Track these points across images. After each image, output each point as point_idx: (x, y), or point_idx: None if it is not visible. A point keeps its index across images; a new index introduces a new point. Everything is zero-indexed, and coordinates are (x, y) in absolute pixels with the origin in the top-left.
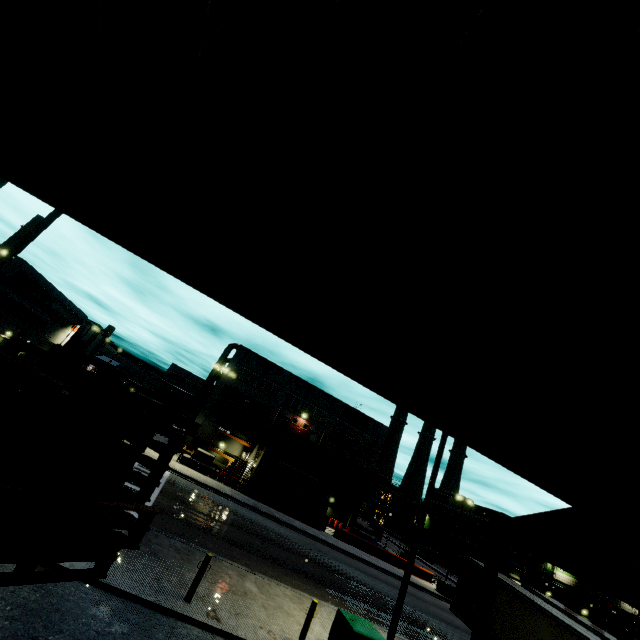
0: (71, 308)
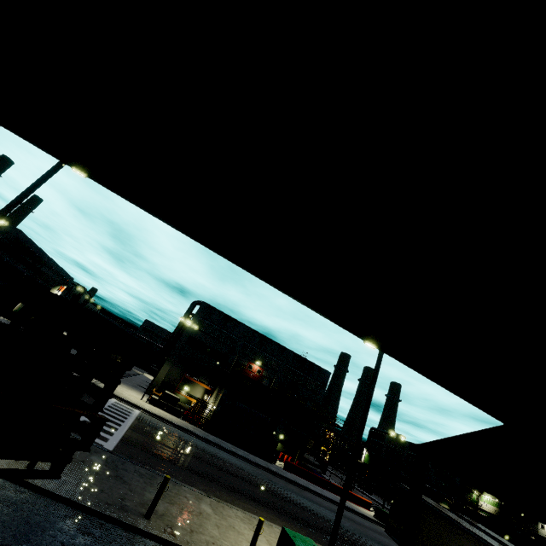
0: (59, 271)
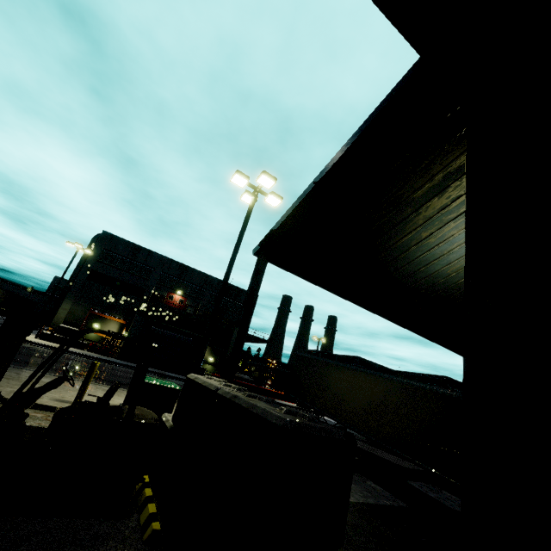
0: None
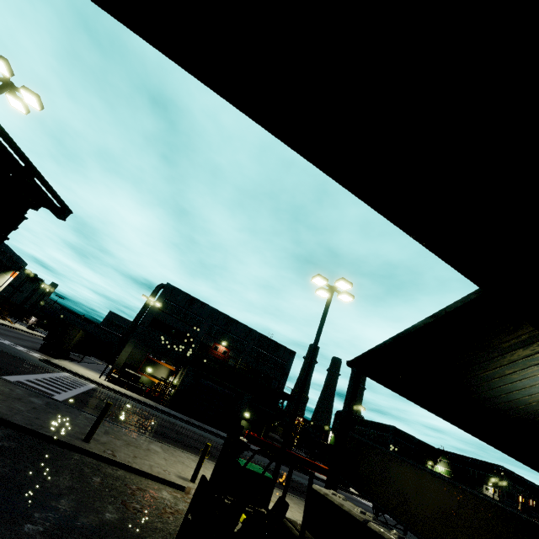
0: (10, 254)
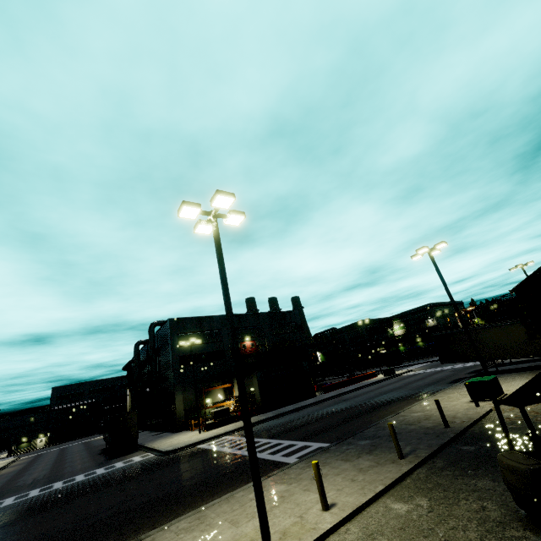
0: None
